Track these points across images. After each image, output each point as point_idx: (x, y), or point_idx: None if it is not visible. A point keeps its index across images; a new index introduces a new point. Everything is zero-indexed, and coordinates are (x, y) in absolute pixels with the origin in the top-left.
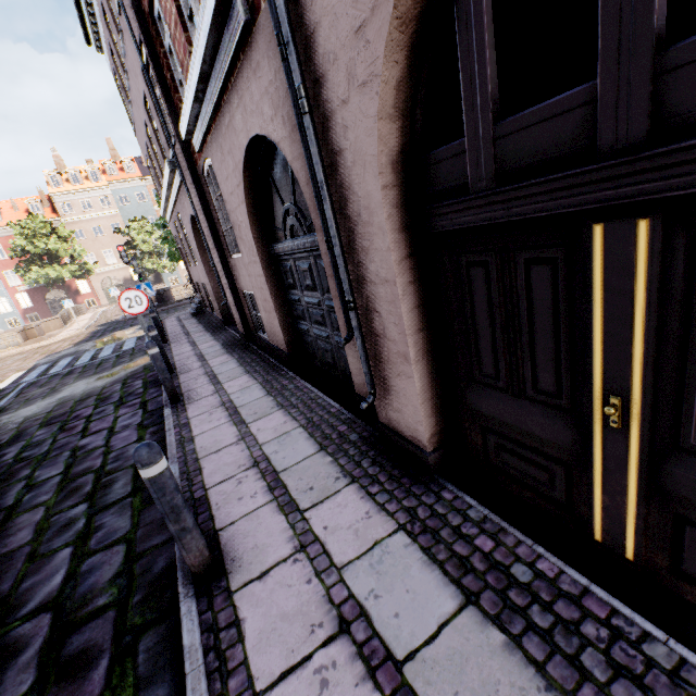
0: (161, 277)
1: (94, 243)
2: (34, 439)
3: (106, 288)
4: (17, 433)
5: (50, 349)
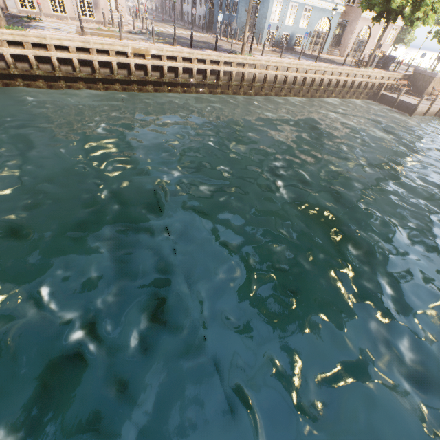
0: None
1: None
2: None
3: None
4: None
5: None
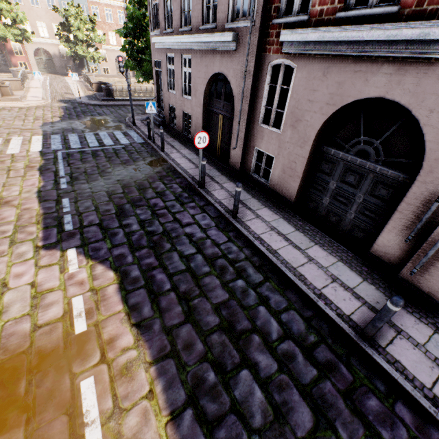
0: (87, 65)
1: (29, 11)
2: (141, 217)
3: (37, 57)
4: (118, 206)
5: (38, 115)
